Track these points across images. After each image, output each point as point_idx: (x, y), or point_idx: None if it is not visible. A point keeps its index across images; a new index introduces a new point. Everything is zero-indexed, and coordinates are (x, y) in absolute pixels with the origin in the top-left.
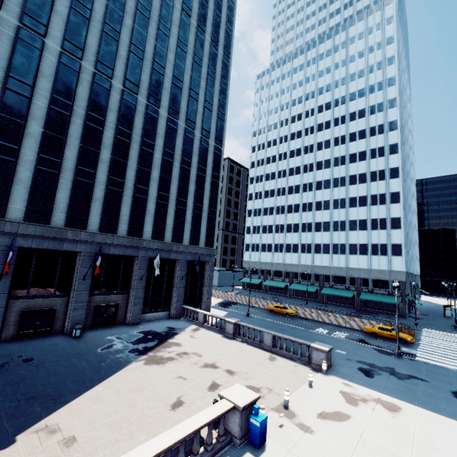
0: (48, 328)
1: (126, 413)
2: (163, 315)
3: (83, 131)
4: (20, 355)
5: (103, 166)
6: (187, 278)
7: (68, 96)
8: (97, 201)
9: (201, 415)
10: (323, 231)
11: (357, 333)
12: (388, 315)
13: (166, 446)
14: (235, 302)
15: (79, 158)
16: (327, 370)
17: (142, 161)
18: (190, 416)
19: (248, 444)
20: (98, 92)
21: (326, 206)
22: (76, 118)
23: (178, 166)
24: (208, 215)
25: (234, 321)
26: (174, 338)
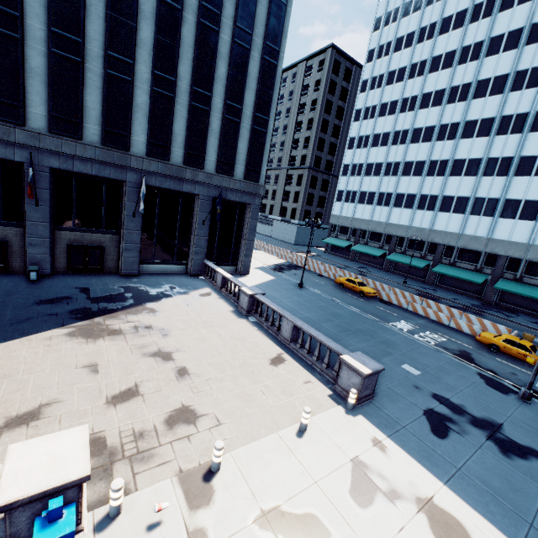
0: (3, 265)
1: None
2: (178, 270)
3: None
4: None
5: (34, 3)
6: (215, 224)
7: None
8: (36, 77)
9: None
10: (465, 176)
11: (462, 340)
12: (536, 319)
13: None
14: (299, 266)
15: None
16: (358, 403)
17: (115, 1)
18: None
19: None
20: None
21: (484, 130)
22: None
23: (192, 20)
24: (252, 126)
25: (250, 293)
26: (159, 303)
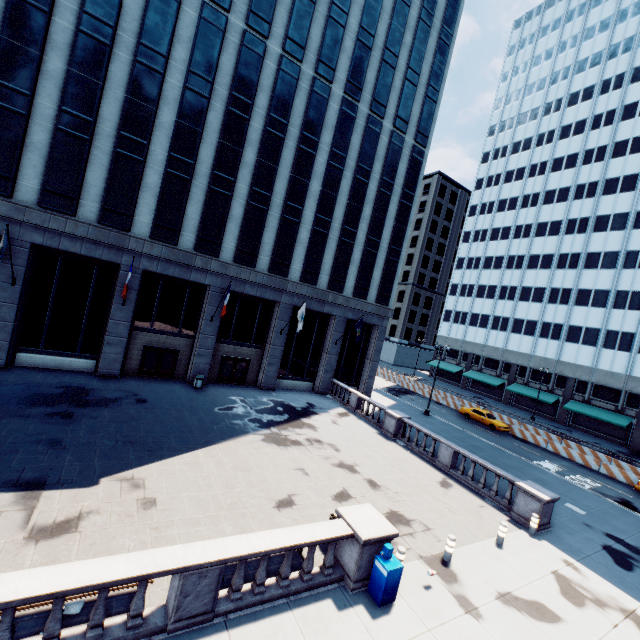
0: (170, 371)
1: (220, 493)
2: (305, 387)
3: (223, 121)
4: (135, 393)
5: (245, 171)
6: (344, 343)
7: (208, 69)
8: (234, 221)
9: (300, 531)
10: (592, 306)
11: (619, 488)
12: None
13: (236, 554)
14: (412, 391)
15: (216, 160)
16: (538, 530)
17: (298, 167)
18: (296, 524)
19: (365, 593)
20: (247, 61)
21: (608, 262)
22: (216, 102)
23: (349, 176)
24: (387, 256)
25: (398, 416)
26: (310, 419)
